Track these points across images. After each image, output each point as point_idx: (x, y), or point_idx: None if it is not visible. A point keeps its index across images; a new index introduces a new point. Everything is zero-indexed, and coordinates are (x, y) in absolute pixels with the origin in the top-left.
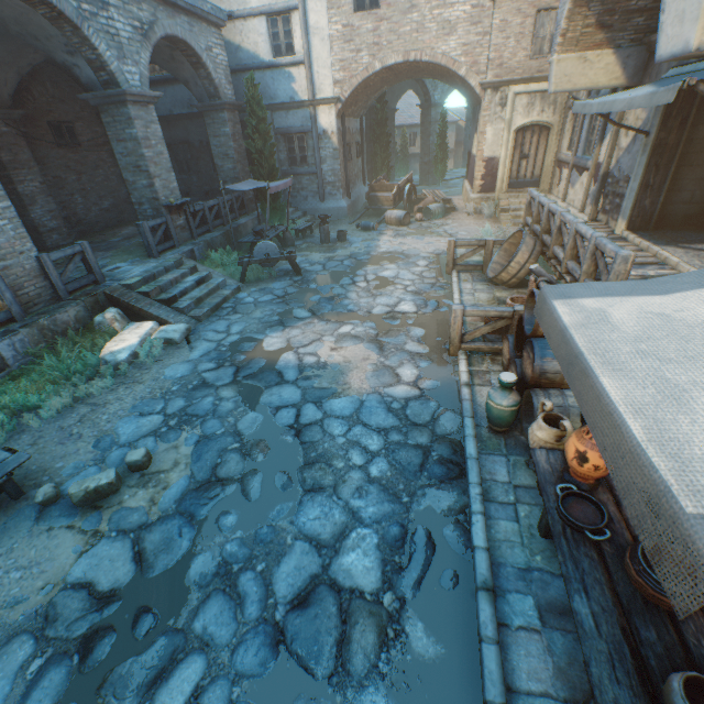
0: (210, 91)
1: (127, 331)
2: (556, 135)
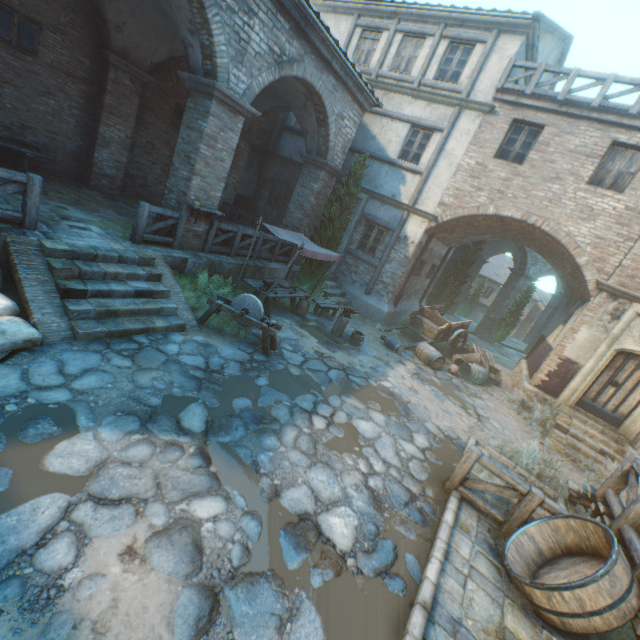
0: (321, 149)
1: None
2: None
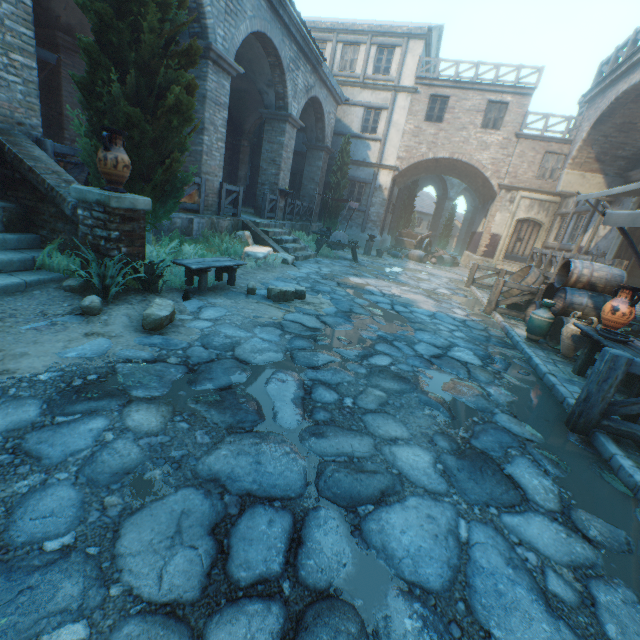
0: (319, 137)
1: (255, 247)
2: (545, 231)
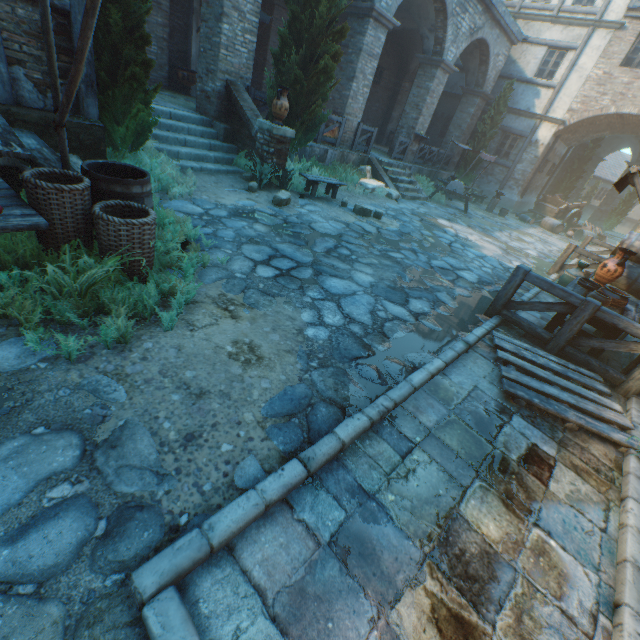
0: (478, 82)
1: (371, 180)
2: None
